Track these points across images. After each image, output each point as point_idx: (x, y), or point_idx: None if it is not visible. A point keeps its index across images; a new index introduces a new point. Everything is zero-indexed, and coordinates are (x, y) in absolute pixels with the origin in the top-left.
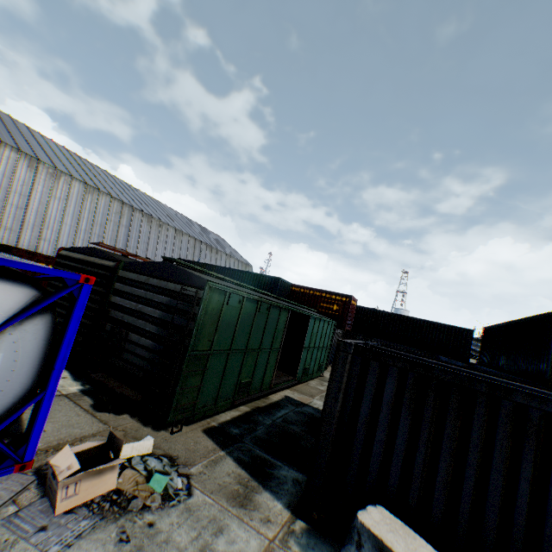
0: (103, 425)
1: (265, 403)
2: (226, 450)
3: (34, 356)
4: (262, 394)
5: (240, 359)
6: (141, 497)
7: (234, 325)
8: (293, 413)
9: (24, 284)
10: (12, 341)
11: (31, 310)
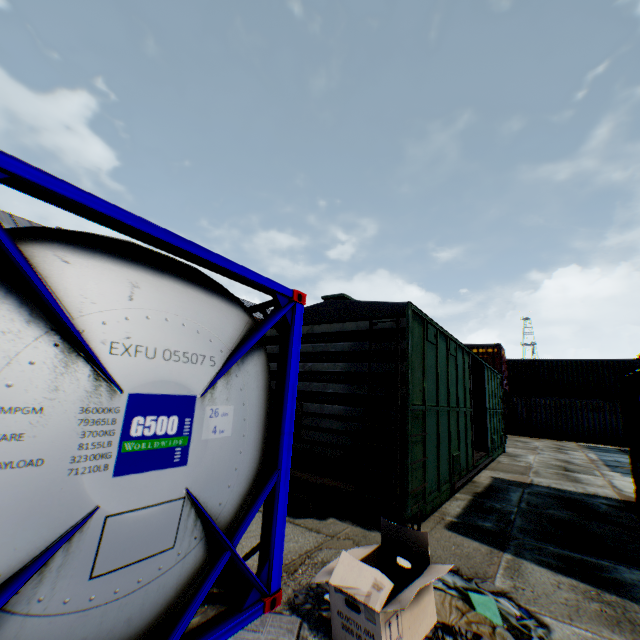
0: (316, 534)
1: (478, 487)
2: (508, 551)
3: (258, 415)
4: (471, 475)
5: (445, 421)
6: (478, 636)
7: (434, 370)
8: (529, 495)
9: (235, 304)
10: (237, 388)
11: (252, 338)
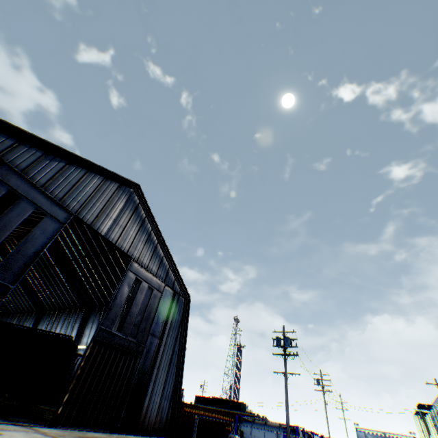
0: None
1: None
2: None
3: None
4: None
5: None
6: None
7: None
8: None
9: None
10: None
11: None
